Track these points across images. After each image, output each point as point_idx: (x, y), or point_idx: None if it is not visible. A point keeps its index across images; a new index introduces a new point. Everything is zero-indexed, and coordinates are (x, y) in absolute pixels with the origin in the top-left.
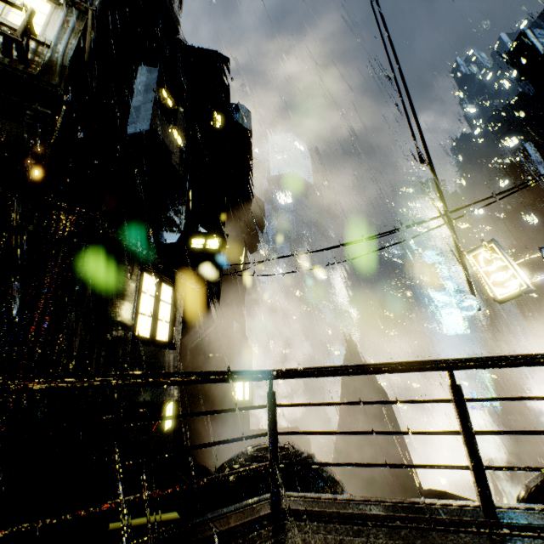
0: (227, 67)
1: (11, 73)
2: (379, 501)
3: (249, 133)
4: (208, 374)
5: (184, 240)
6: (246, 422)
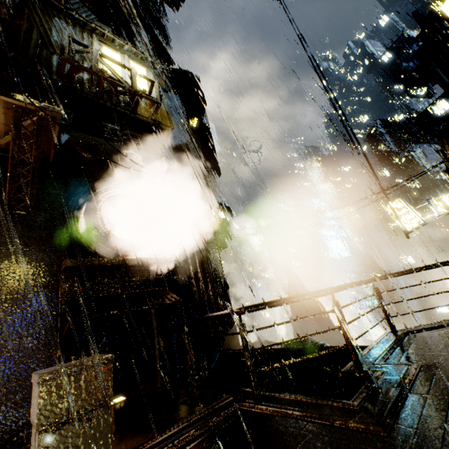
0: (199, 83)
1: (146, 121)
2: (435, 323)
3: (208, 127)
4: (363, 281)
5: None
6: (236, 340)
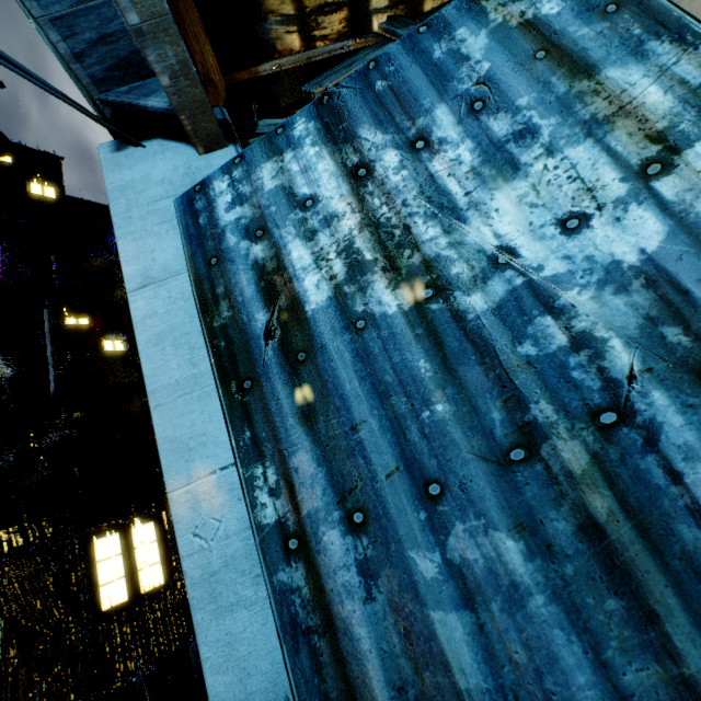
0: None
1: None
2: None
3: None
4: None
5: None
6: None
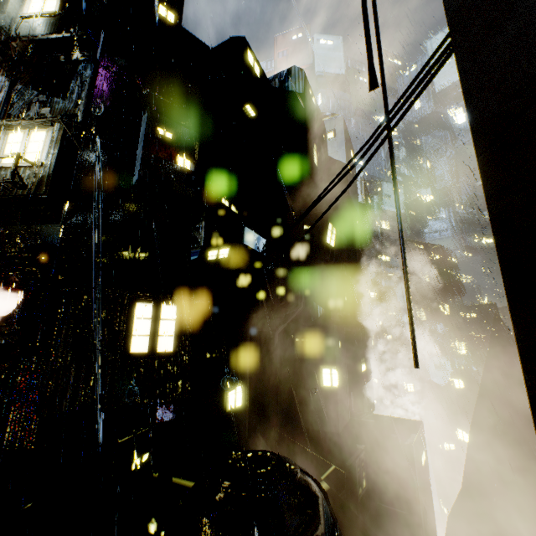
0: (241, 49)
1: (27, 197)
2: None
3: (301, 97)
4: None
5: (203, 254)
6: (334, 409)
